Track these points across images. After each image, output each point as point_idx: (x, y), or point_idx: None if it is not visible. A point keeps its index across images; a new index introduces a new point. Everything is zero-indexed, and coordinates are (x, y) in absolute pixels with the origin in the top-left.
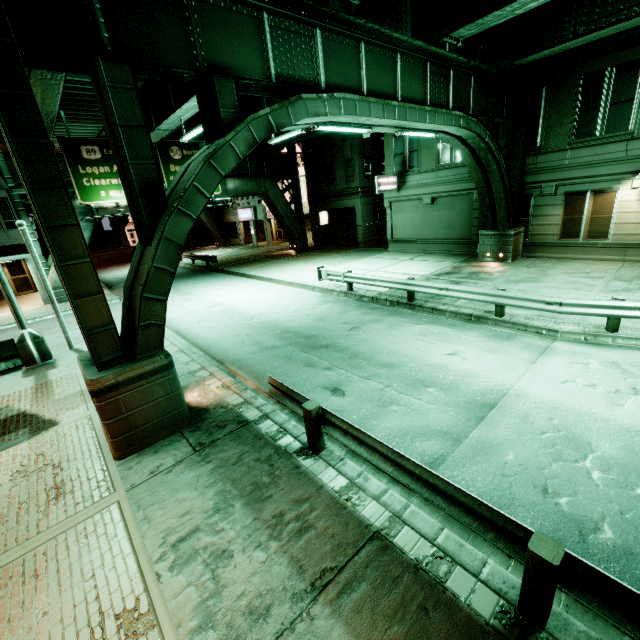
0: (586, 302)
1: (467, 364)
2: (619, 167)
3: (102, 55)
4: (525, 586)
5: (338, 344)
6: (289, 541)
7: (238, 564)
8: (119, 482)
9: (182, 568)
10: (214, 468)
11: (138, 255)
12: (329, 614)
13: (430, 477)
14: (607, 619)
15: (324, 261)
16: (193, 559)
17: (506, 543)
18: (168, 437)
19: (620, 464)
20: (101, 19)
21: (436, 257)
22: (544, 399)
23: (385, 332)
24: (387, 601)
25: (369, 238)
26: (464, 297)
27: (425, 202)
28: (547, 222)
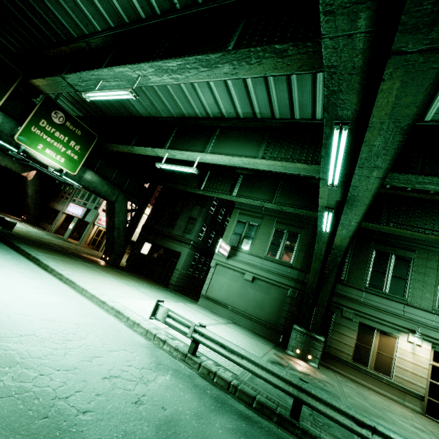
0: None
1: None
2: (399, 320)
3: None
4: None
5: None
6: None
7: None
8: None
9: None
10: None
11: None
12: None
13: None
14: None
15: (139, 287)
16: None
17: None
18: None
19: None
20: None
21: (247, 331)
22: None
23: None
24: None
25: (179, 283)
26: None
27: (247, 277)
28: (343, 340)
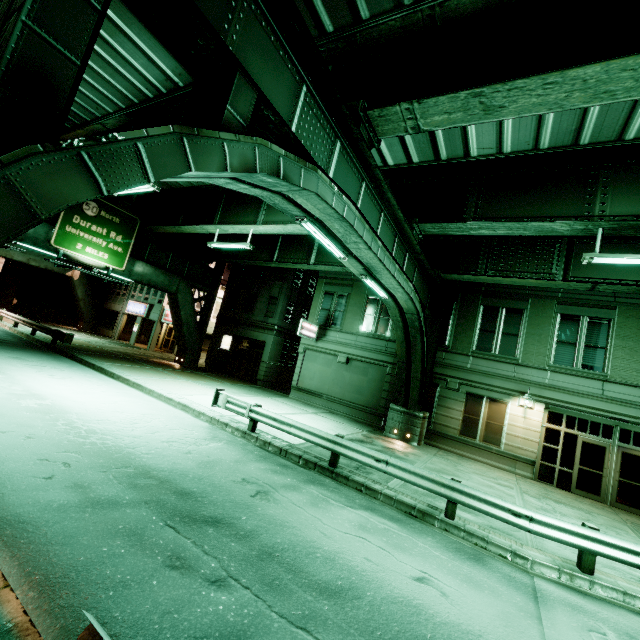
0: (560, 523)
1: (455, 608)
2: (509, 384)
3: None
4: None
5: (237, 520)
6: None
7: None
8: None
9: None
10: None
11: None
12: None
13: None
14: None
15: (216, 386)
16: None
17: None
18: None
19: None
20: None
21: (341, 419)
22: None
23: (309, 511)
24: None
25: (270, 378)
26: (408, 479)
27: (340, 360)
28: (450, 414)
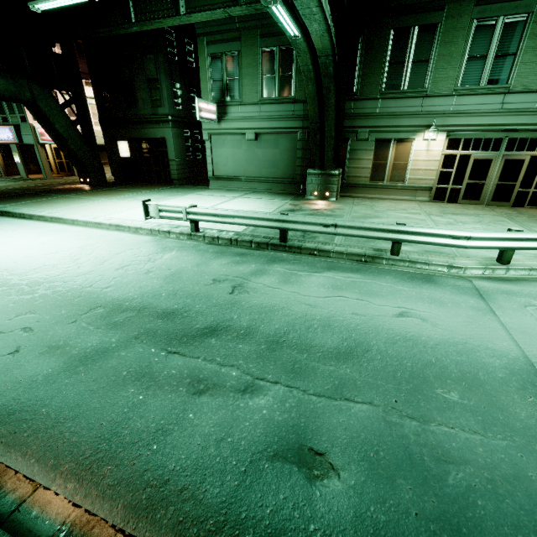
0: (493, 235)
1: (438, 329)
2: (416, 120)
3: None
4: None
5: (231, 322)
6: None
7: None
8: None
9: None
10: None
11: None
12: None
13: None
14: None
15: (137, 197)
16: None
17: None
18: None
19: None
20: None
21: (265, 195)
22: None
23: (286, 289)
24: None
25: (184, 175)
26: (358, 234)
27: (249, 137)
28: (361, 165)
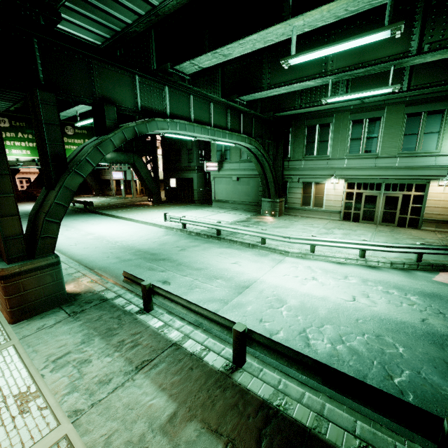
0: (300, 237)
1: (241, 268)
2: (325, 172)
3: (39, 87)
4: (233, 348)
5: (171, 258)
6: (126, 351)
7: (94, 364)
8: (14, 335)
9: (59, 370)
10: (82, 323)
11: (43, 195)
12: (143, 377)
13: (202, 311)
14: (271, 365)
15: (170, 210)
16: (66, 366)
17: (230, 334)
18: (51, 310)
19: (296, 308)
20: (40, 68)
21: (239, 212)
22: (273, 283)
23: (200, 252)
24: (174, 368)
25: (201, 198)
26: (246, 233)
27: (233, 179)
28: (295, 196)
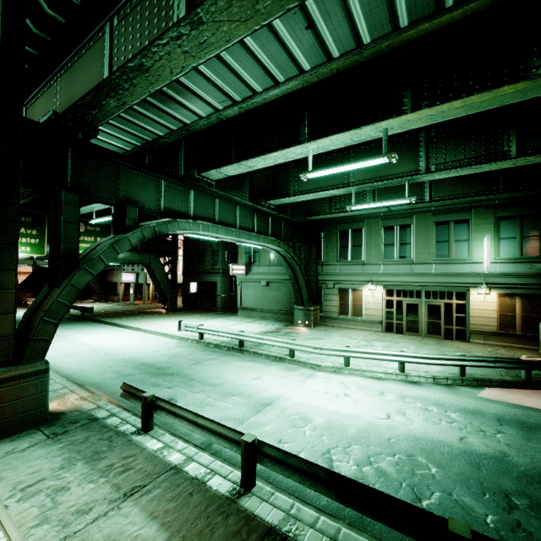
0: (332, 347)
1: (263, 383)
2: (361, 277)
3: (65, 189)
4: (241, 465)
5: (182, 372)
6: (114, 477)
7: (73, 492)
8: None
9: (28, 500)
10: (64, 446)
11: (45, 293)
12: (132, 505)
13: (210, 424)
14: (286, 491)
15: (187, 318)
16: (37, 494)
17: (240, 451)
18: (25, 431)
19: (322, 427)
20: (70, 172)
21: (268, 321)
22: (299, 400)
23: (218, 366)
24: (170, 494)
25: (225, 305)
26: (272, 344)
27: (263, 284)
28: (332, 304)
